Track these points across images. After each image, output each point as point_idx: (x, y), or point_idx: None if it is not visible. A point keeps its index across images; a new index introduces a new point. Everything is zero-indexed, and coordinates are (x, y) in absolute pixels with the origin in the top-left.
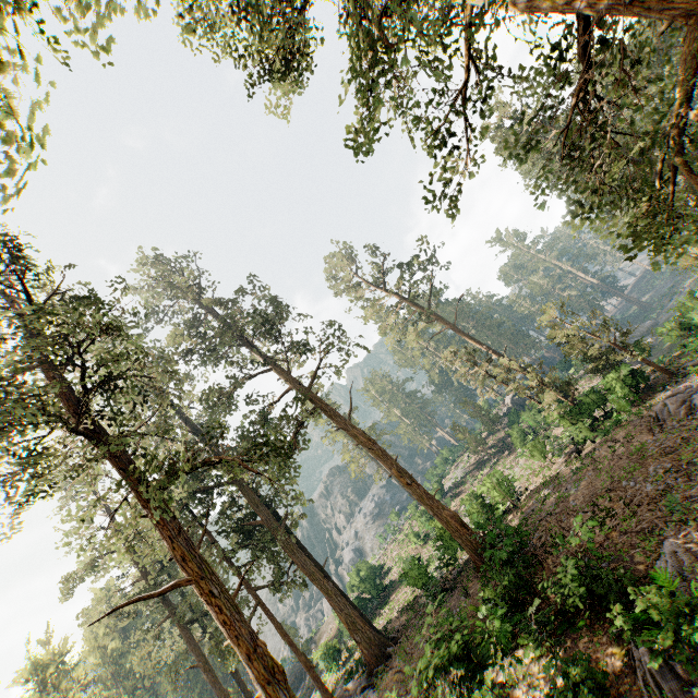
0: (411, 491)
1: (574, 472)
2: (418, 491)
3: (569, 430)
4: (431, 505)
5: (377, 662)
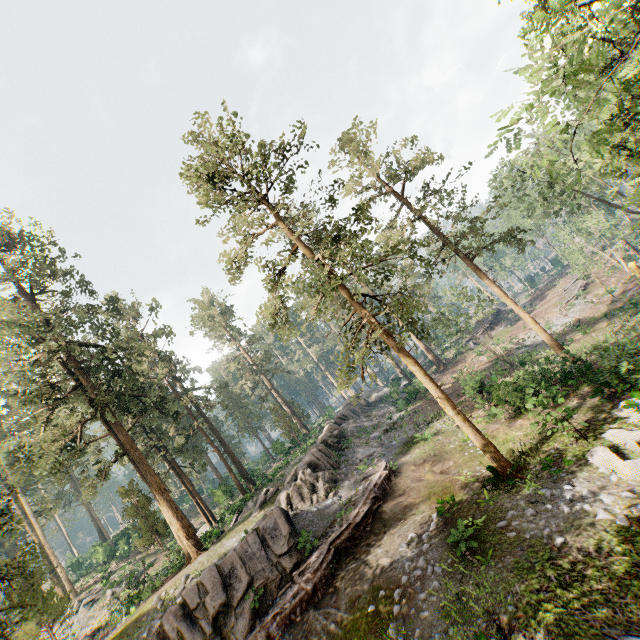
0: (96, 523)
1: None
2: (99, 523)
3: None
4: (102, 530)
5: None
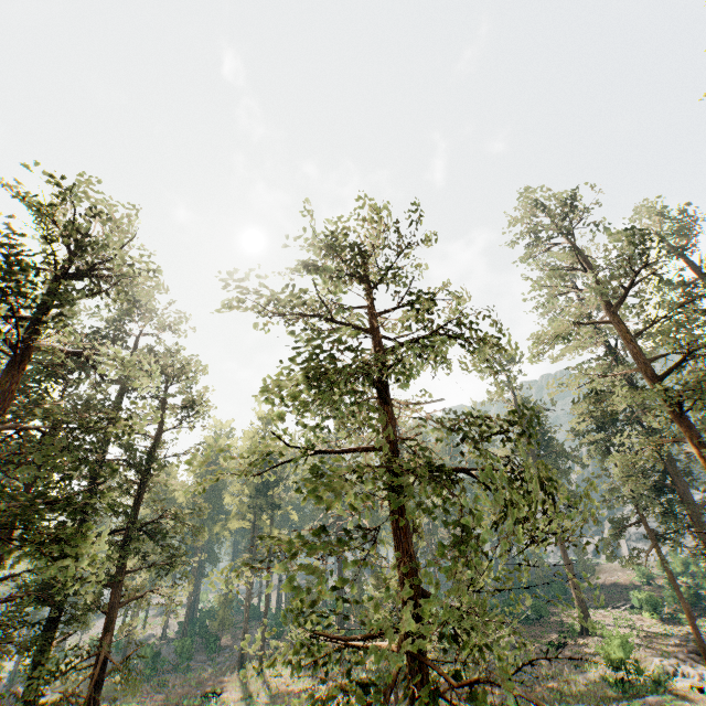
0: None
1: None
2: None
3: None
4: None
5: None
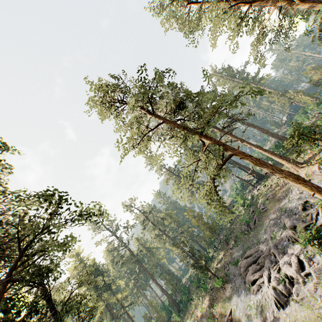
0: (267, 134)
1: (319, 116)
2: (270, 133)
3: (316, 110)
4: (274, 135)
5: (262, 177)
